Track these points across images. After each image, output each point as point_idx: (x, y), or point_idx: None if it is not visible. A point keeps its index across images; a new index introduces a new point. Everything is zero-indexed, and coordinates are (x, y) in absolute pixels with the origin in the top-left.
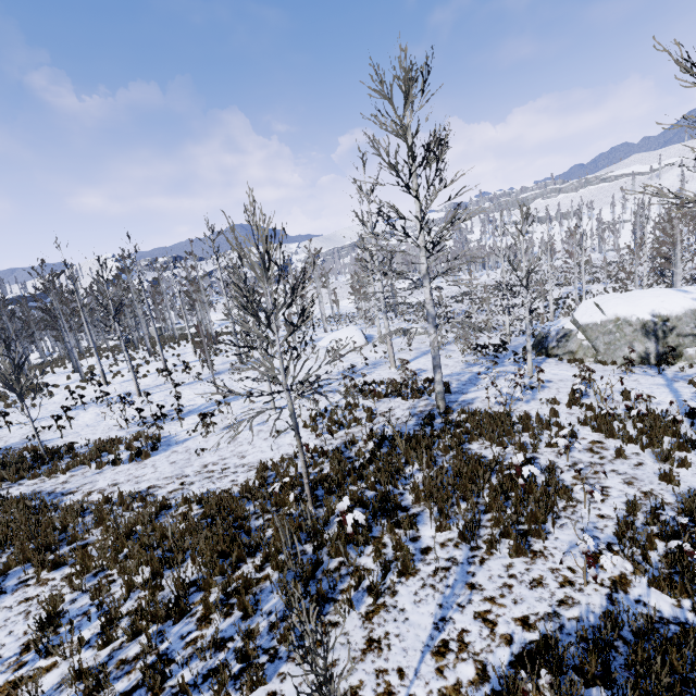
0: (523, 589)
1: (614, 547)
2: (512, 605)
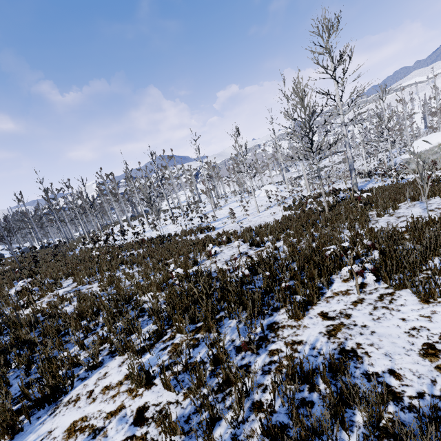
0: None
1: None
2: None
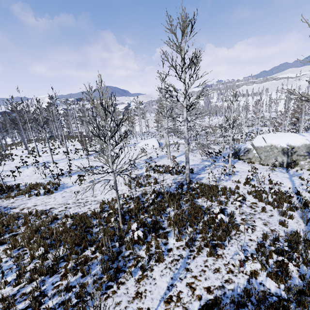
0: (210, 273)
1: (254, 255)
2: (204, 280)
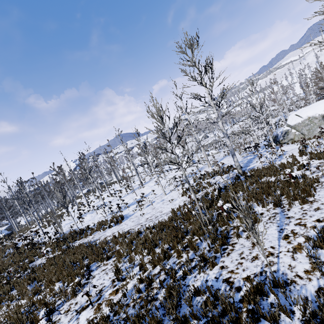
0: (312, 212)
1: None
2: (310, 217)
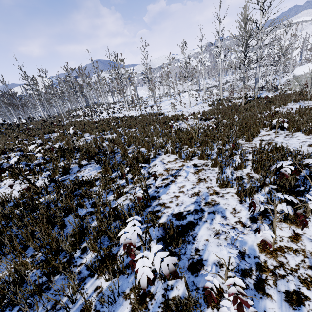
0: None
1: None
2: None
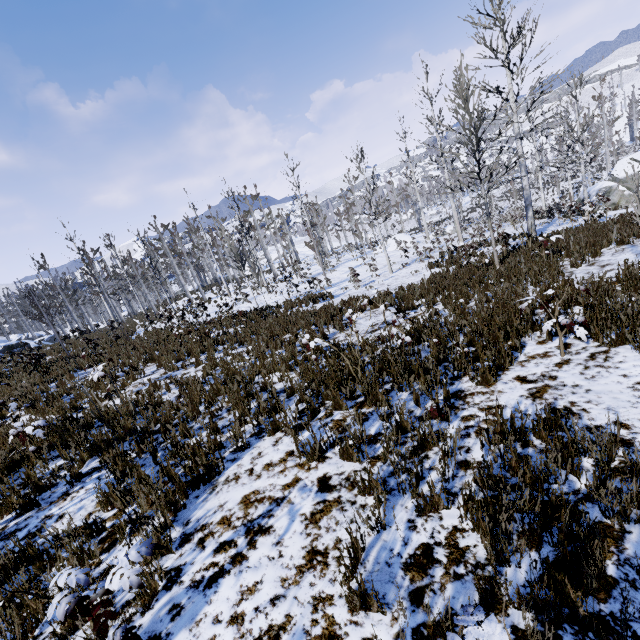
0: None
1: None
2: None
